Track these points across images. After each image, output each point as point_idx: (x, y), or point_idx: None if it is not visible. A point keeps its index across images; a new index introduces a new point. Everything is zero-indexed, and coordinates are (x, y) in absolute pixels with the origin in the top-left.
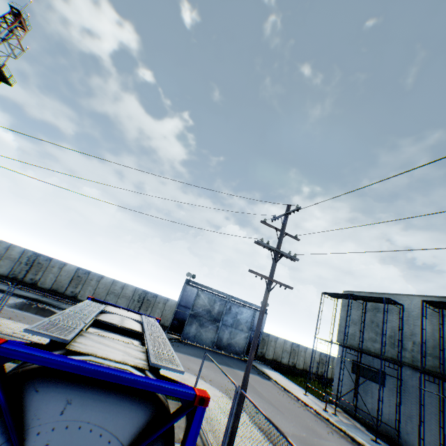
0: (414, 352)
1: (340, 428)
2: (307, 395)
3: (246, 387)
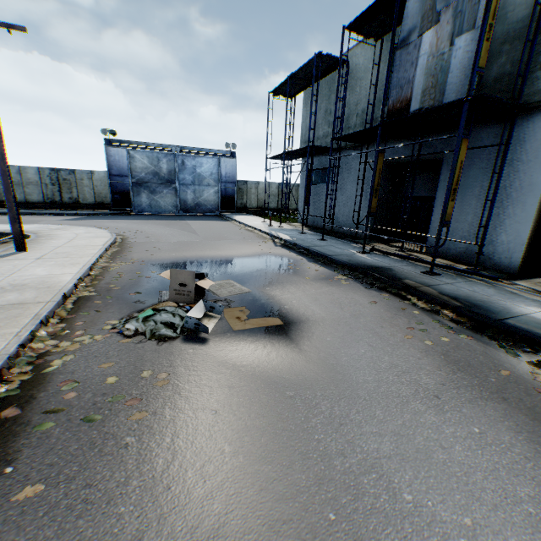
0: (356, 128)
1: (266, 232)
2: (265, 222)
3: (10, 191)
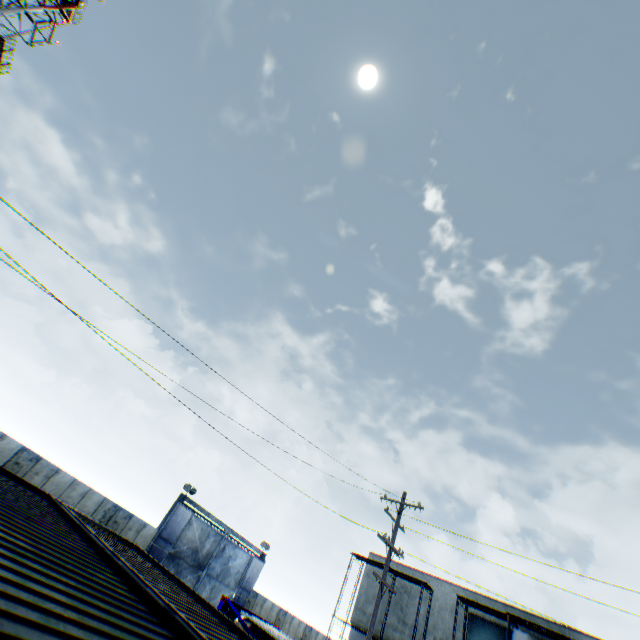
0: None
1: None
2: None
3: None
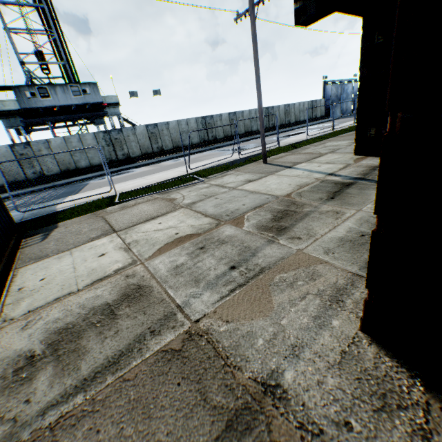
0: None
1: None
2: None
3: None
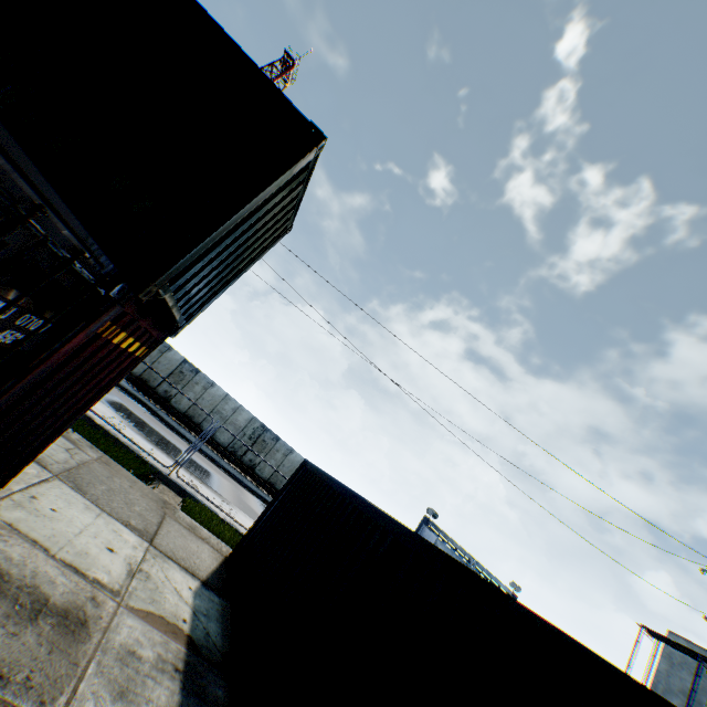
0: None
1: None
2: None
3: None
